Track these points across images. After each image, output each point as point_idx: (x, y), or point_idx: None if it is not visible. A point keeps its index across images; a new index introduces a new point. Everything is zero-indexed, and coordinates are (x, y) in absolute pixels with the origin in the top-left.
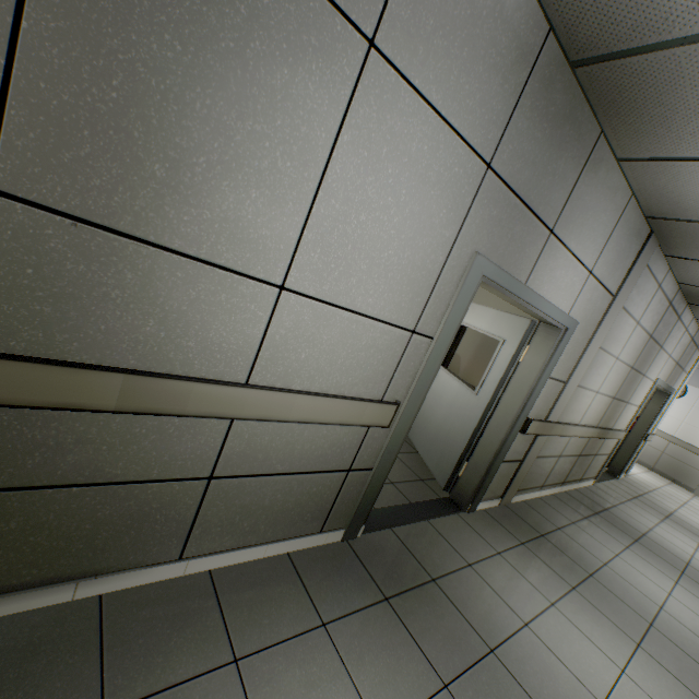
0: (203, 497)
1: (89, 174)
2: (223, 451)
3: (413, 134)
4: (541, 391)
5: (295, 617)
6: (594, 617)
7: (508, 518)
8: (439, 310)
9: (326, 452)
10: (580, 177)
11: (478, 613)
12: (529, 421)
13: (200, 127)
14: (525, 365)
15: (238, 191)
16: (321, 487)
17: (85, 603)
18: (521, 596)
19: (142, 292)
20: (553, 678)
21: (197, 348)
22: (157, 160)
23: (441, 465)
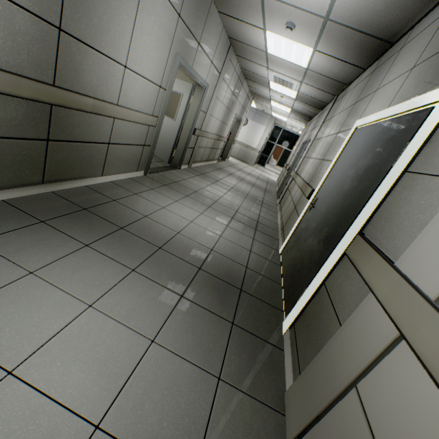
0: (107, 151)
1: (81, 23)
2: (112, 133)
3: (158, 4)
4: (199, 116)
5: (144, 188)
6: (219, 187)
7: (192, 170)
8: (167, 78)
9: (138, 137)
10: (207, 19)
11: (190, 187)
12: (196, 129)
13: (105, 4)
14: (193, 105)
15: (114, 29)
16: (137, 152)
17: (83, 187)
18: (200, 184)
19: (93, 68)
20: (210, 195)
21: (105, 91)
22: (96, 17)
23: (165, 155)
